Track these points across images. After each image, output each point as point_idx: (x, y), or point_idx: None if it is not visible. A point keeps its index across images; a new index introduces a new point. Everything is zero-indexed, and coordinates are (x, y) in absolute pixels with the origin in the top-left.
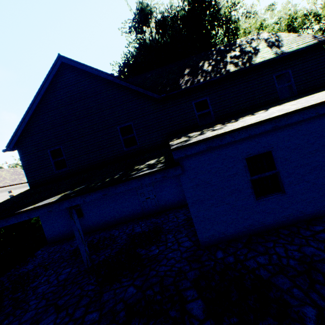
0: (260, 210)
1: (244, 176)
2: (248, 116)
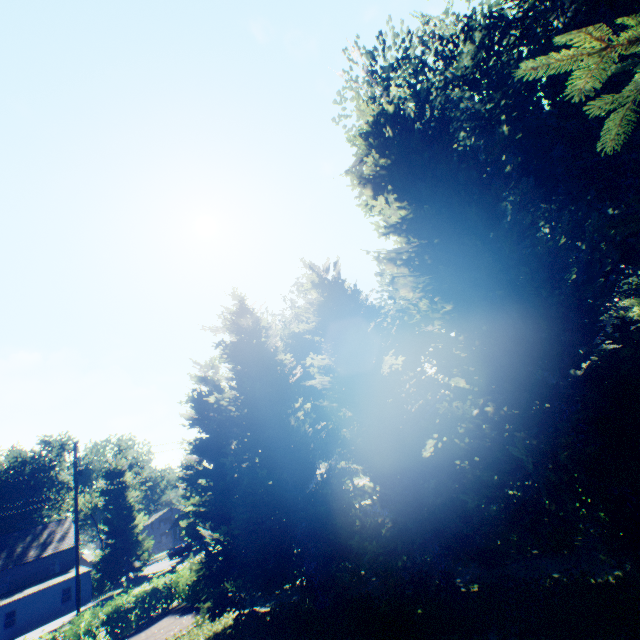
0: (5, 633)
1: (4, 620)
2: (20, 592)
